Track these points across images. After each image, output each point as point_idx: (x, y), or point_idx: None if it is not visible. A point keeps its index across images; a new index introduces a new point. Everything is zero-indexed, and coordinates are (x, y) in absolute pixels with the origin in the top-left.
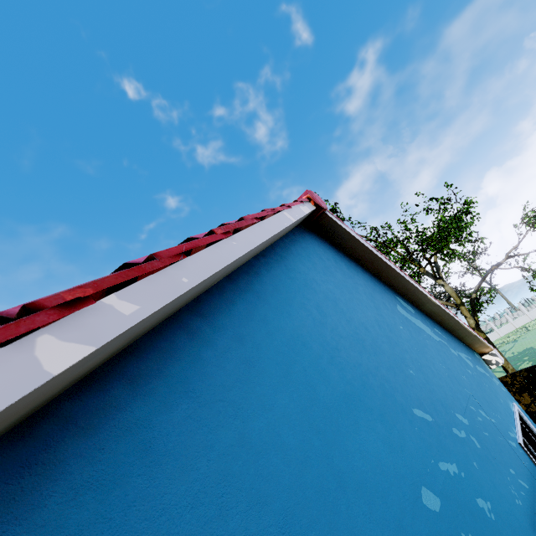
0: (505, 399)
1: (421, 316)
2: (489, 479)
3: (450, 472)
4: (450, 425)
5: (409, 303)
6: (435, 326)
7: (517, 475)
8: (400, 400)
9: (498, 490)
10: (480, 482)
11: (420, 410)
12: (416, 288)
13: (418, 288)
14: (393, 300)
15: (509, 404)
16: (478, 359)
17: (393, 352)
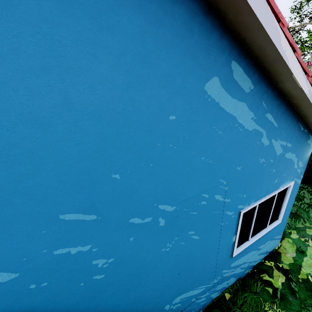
0: (284, 179)
1: (260, 97)
2: (141, 244)
3: (70, 253)
4: (132, 216)
5: (259, 74)
6: (275, 109)
7: (195, 233)
8: (39, 211)
9: (145, 248)
10: (119, 249)
11: (77, 214)
12: (280, 57)
13: (283, 58)
14: (212, 69)
15: (283, 183)
16: (305, 145)
17: (95, 156)
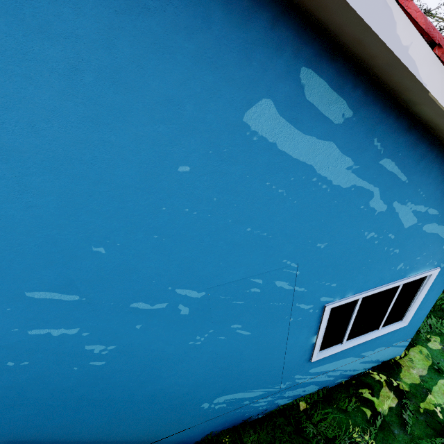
0: (418, 265)
1: (367, 131)
2: (154, 334)
3: (51, 334)
4: (135, 300)
5: (366, 90)
6: (402, 152)
7: (243, 328)
8: None
9: (161, 339)
10: (122, 337)
11: (51, 293)
12: (398, 61)
13: (403, 63)
14: (257, 85)
15: (416, 270)
16: None
17: (60, 223)
